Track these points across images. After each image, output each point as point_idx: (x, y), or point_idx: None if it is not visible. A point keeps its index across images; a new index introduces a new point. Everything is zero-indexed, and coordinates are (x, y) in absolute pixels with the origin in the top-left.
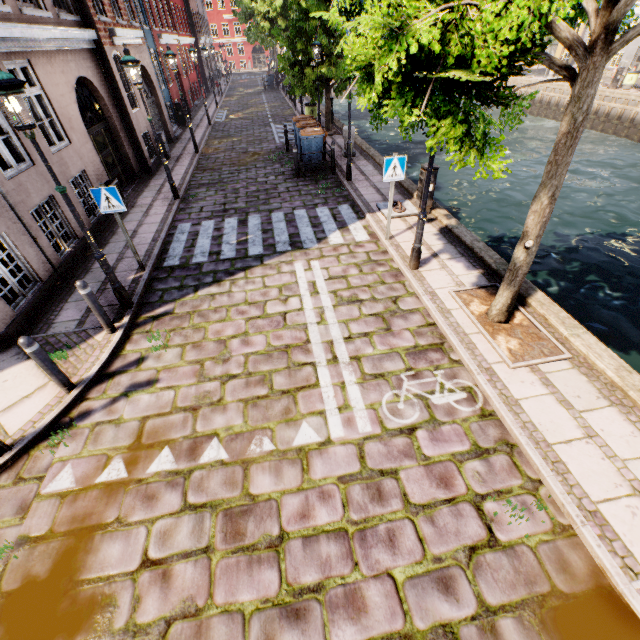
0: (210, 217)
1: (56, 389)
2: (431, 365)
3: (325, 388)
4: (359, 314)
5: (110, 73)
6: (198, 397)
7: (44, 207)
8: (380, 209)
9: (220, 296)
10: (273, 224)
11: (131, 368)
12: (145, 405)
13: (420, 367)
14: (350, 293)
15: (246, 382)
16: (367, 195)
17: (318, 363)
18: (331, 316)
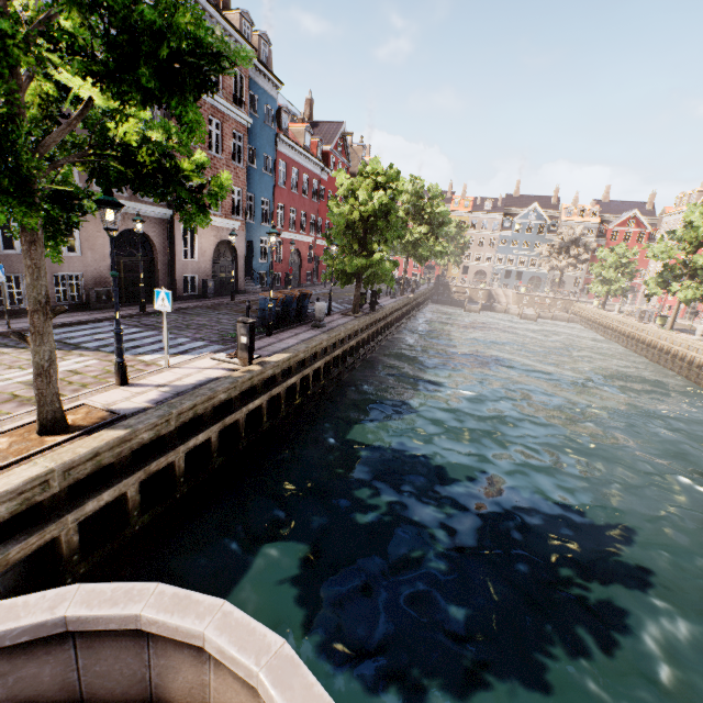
0: (131, 325)
1: None
2: None
3: None
4: (12, 391)
5: (173, 234)
6: None
7: (80, 297)
8: (223, 352)
9: None
10: (147, 338)
11: None
12: None
13: None
14: None
15: None
16: None
17: None
18: None
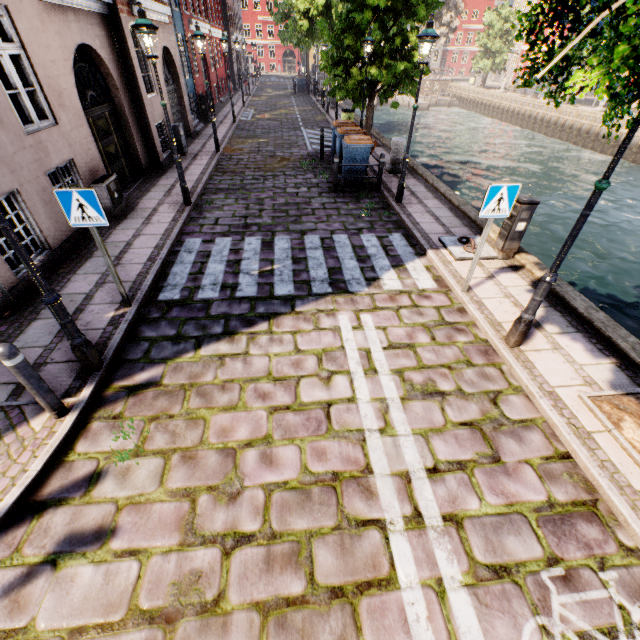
0: (226, 233)
1: None
2: (590, 555)
3: (409, 592)
4: (443, 420)
5: (124, 47)
6: (179, 586)
7: None
8: (446, 245)
9: (232, 360)
10: (307, 251)
11: (75, 495)
12: (81, 595)
13: (571, 558)
14: (423, 377)
15: (266, 556)
16: (424, 224)
17: (390, 524)
18: (400, 419)
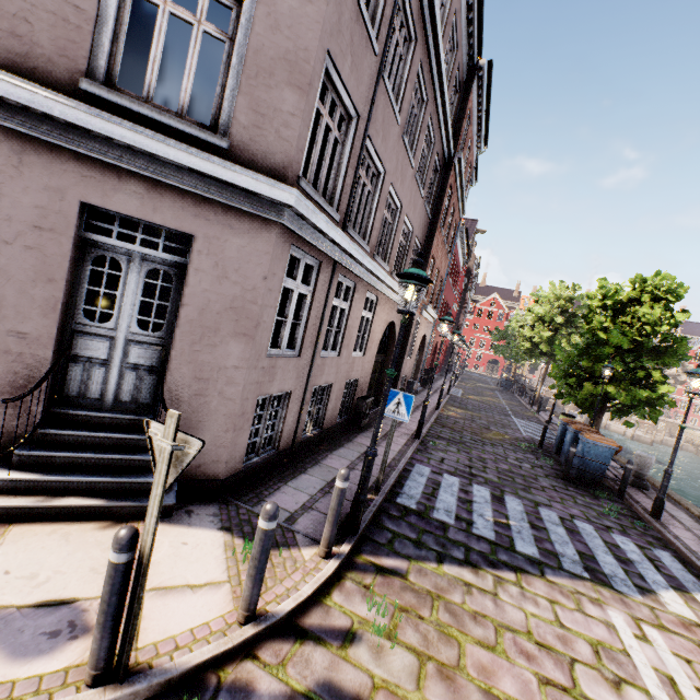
0: (453, 472)
1: (229, 602)
2: None
3: None
4: None
5: (409, 328)
6: None
7: None
8: None
9: (479, 593)
10: (545, 522)
11: (332, 641)
12: None
13: None
14: None
15: None
16: None
17: None
18: None
